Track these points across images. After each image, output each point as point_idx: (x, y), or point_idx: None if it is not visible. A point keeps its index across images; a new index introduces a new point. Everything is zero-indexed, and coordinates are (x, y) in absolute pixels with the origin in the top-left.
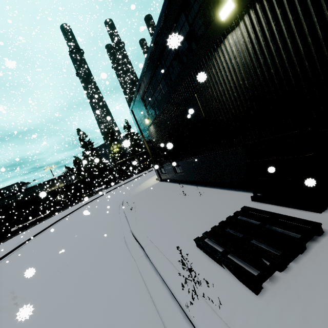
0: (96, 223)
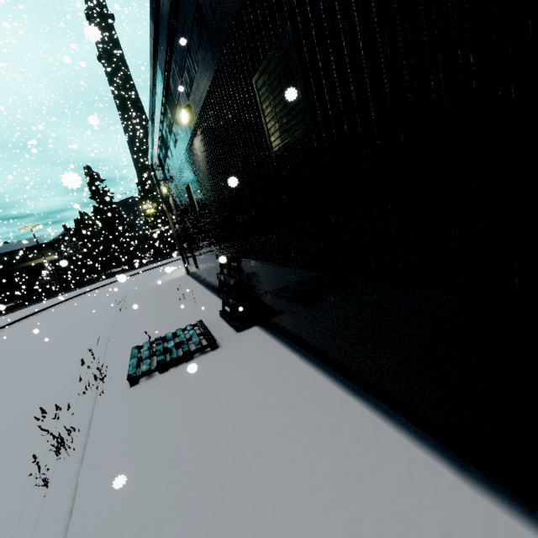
0: (77, 323)
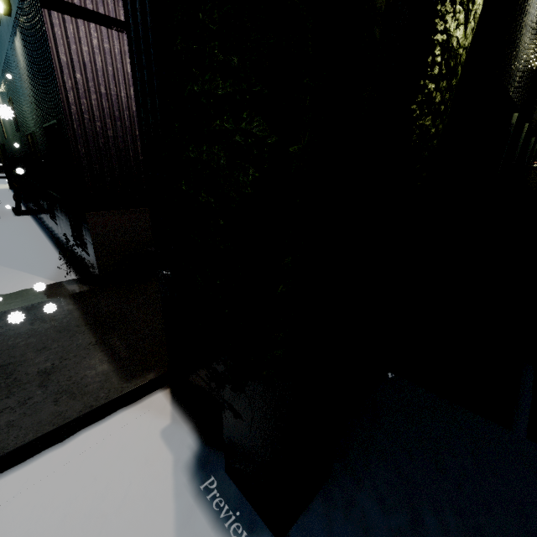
0: None
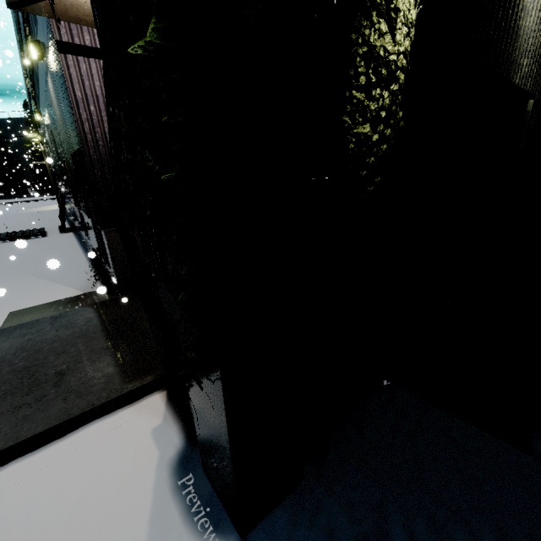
0: None
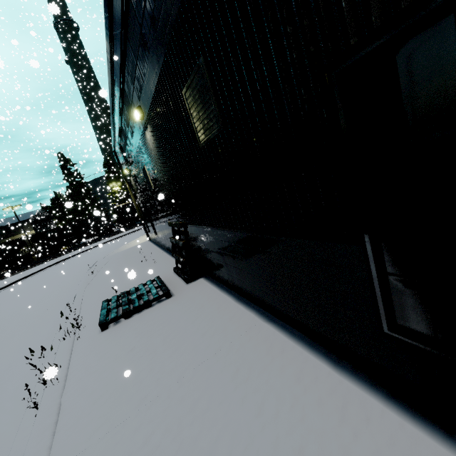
0: (56, 286)
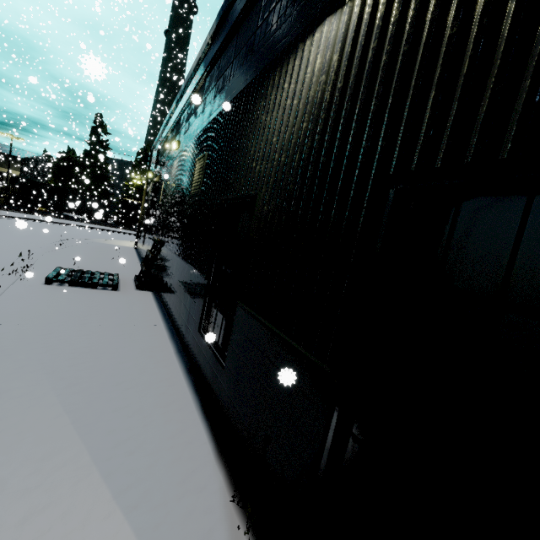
0: (14, 238)
